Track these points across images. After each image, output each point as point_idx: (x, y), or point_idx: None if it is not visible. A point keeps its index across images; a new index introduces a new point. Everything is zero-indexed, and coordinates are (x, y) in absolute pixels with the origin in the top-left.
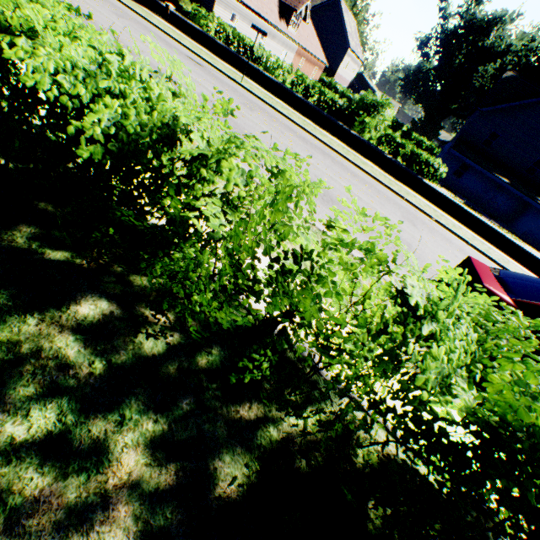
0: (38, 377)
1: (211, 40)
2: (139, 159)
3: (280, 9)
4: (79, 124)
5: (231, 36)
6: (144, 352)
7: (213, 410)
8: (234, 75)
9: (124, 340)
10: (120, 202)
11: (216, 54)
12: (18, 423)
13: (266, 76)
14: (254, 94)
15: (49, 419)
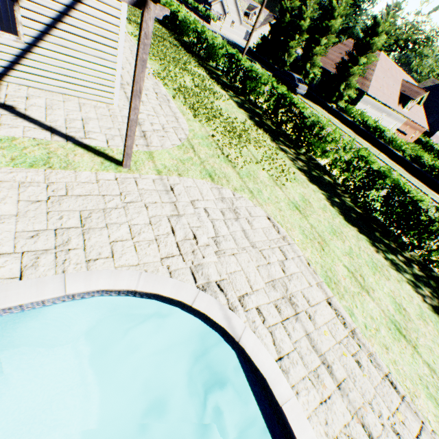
0: (402, 268)
1: (355, 125)
2: (438, 230)
3: (399, 98)
4: (435, 223)
5: (370, 124)
6: (416, 273)
7: (438, 294)
8: (371, 150)
9: (411, 268)
10: (425, 236)
11: (356, 133)
12: (404, 275)
13: (391, 150)
14: (385, 163)
15: (408, 277)
